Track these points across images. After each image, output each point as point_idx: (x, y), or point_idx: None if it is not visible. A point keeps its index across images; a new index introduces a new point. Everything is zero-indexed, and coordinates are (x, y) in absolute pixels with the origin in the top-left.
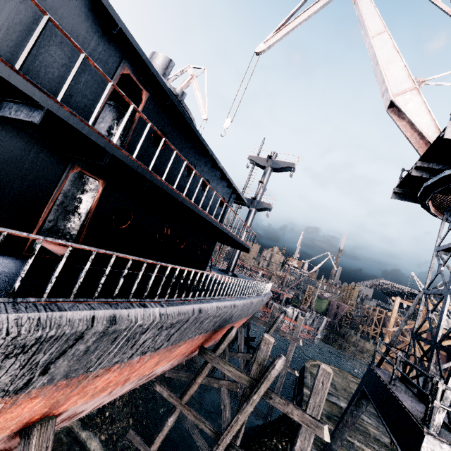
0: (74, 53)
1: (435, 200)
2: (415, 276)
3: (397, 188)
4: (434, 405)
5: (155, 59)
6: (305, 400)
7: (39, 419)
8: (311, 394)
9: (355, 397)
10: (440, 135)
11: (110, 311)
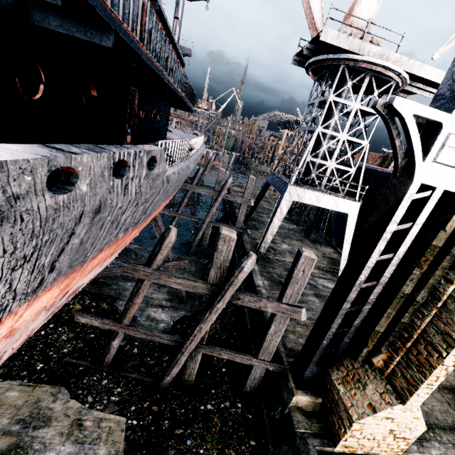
0: (126, 5)
1: (313, 70)
2: (299, 111)
3: (295, 56)
4: (292, 176)
5: None
6: (234, 202)
7: (156, 214)
8: (246, 190)
9: (263, 187)
10: (319, 35)
11: (187, 165)
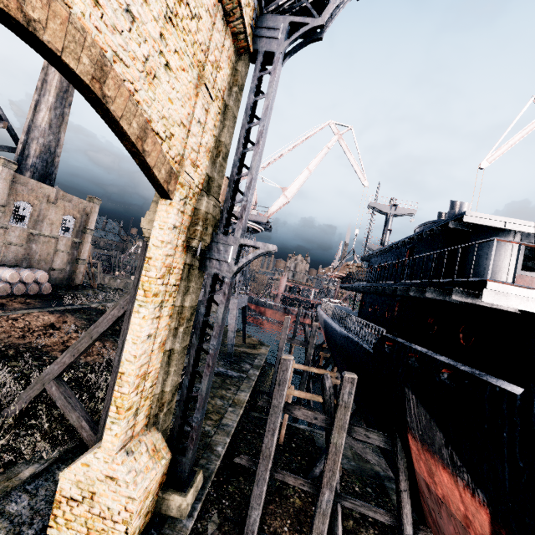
0: None
1: None
2: None
3: None
4: None
5: (468, 209)
6: None
7: None
8: None
9: None
10: None
11: None
